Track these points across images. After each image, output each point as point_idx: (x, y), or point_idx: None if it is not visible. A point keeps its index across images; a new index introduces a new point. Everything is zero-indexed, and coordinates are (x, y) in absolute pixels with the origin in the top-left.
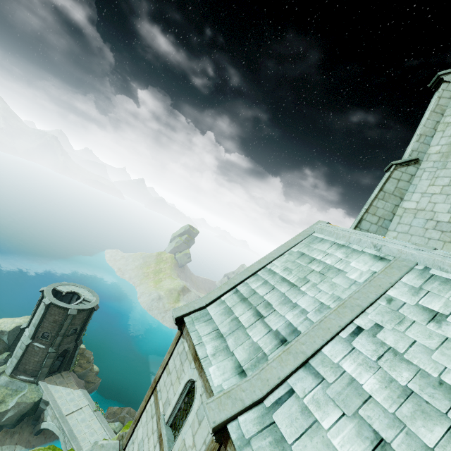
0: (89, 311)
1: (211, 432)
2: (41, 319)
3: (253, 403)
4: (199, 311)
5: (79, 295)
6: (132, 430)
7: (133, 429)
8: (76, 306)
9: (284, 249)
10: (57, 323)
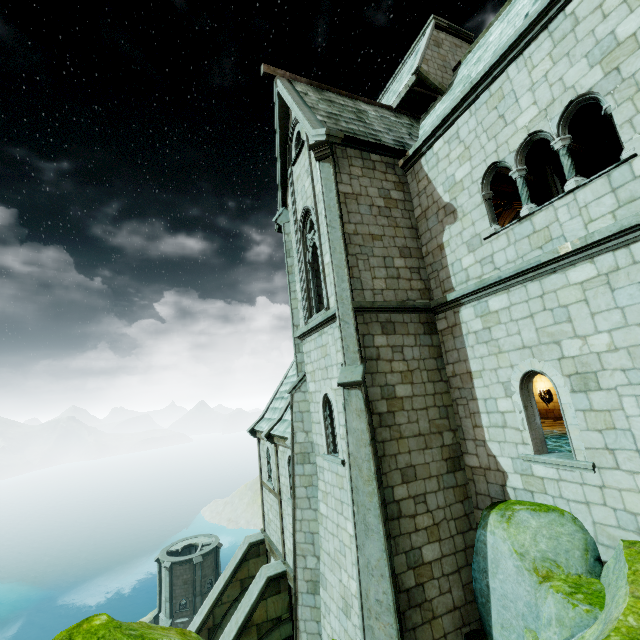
0: (214, 553)
1: (266, 440)
2: (171, 588)
3: (277, 421)
4: (260, 421)
5: (196, 545)
6: (263, 516)
7: (263, 515)
8: (198, 553)
9: (293, 361)
10: (188, 583)
